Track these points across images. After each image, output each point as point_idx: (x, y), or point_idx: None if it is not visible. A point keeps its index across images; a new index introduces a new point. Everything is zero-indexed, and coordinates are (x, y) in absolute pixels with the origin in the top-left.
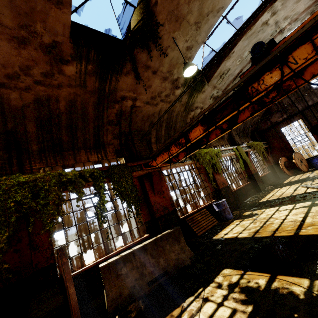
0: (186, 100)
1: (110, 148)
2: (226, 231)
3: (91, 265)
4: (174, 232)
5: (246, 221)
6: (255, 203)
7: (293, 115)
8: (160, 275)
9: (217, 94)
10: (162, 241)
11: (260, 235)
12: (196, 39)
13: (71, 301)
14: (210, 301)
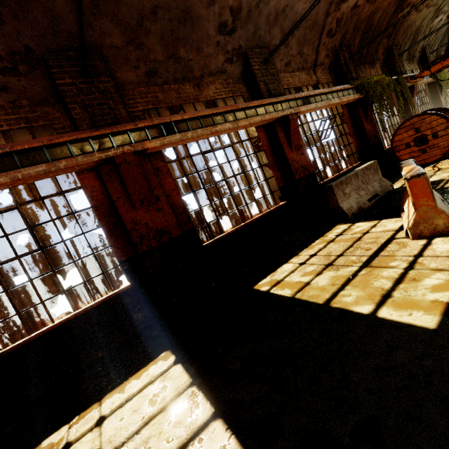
0: (441, 3)
1: (377, 64)
2: None
3: (390, 146)
4: None
5: None
6: None
7: None
8: None
9: None
10: None
11: None
12: None
13: None
14: None
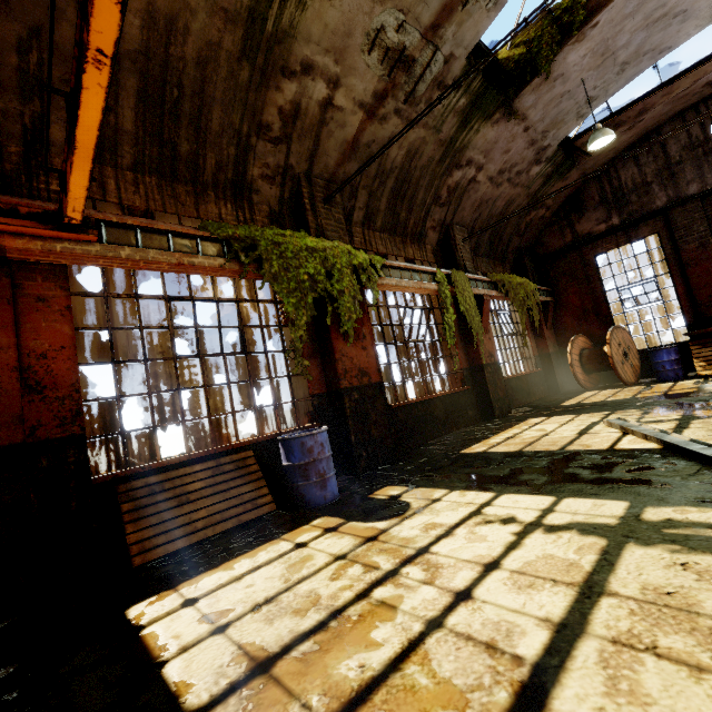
0: None
1: None
2: (217, 580)
3: None
4: None
5: (338, 537)
6: (447, 455)
7: (638, 218)
8: None
9: (403, 41)
10: None
11: None
12: None
13: None
14: None
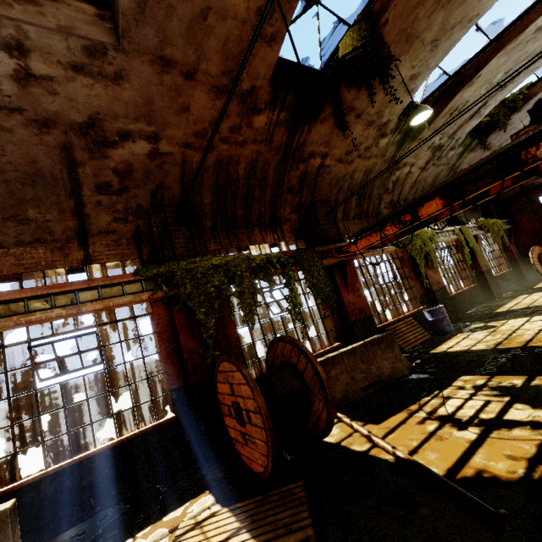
0: (391, 154)
1: (287, 226)
2: (449, 345)
3: None
4: (386, 337)
5: (478, 334)
6: (488, 314)
7: None
8: (374, 382)
9: (440, 142)
10: (372, 346)
11: (505, 347)
12: (427, 64)
13: (322, 377)
14: (454, 398)
